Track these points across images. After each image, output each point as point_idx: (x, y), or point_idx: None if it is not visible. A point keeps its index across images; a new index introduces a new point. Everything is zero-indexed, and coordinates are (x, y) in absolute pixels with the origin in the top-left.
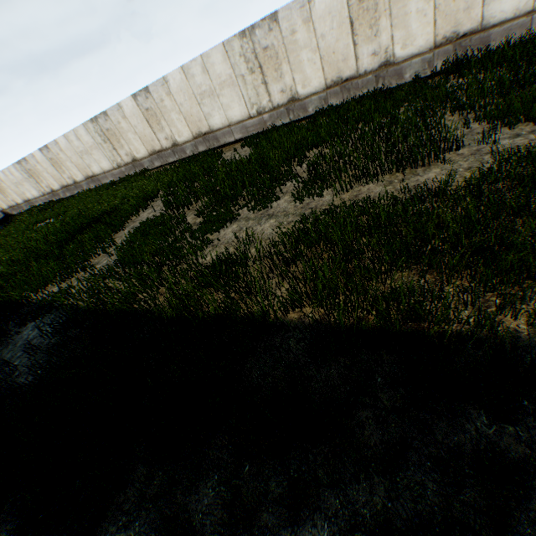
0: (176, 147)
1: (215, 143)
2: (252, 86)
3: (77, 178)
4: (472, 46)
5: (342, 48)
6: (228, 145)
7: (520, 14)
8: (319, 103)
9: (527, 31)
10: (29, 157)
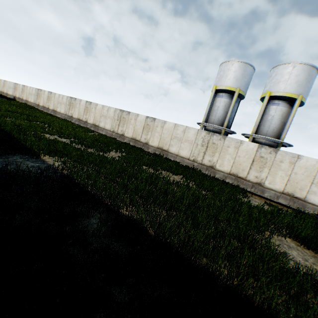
0: (86, 122)
1: (97, 130)
2: (116, 123)
3: (50, 107)
4: (164, 154)
5: (139, 131)
6: (100, 134)
7: (175, 154)
8: (128, 141)
9: (175, 159)
10: (43, 90)
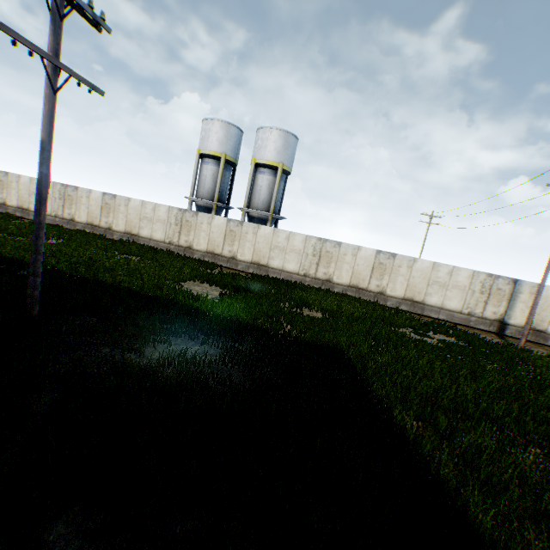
0: (5, 205)
1: (28, 216)
2: (59, 204)
3: None
4: (135, 239)
5: (97, 213)
6: None
7: (148, 238)
8: (83, 227)
9: (149, 244)
10: None
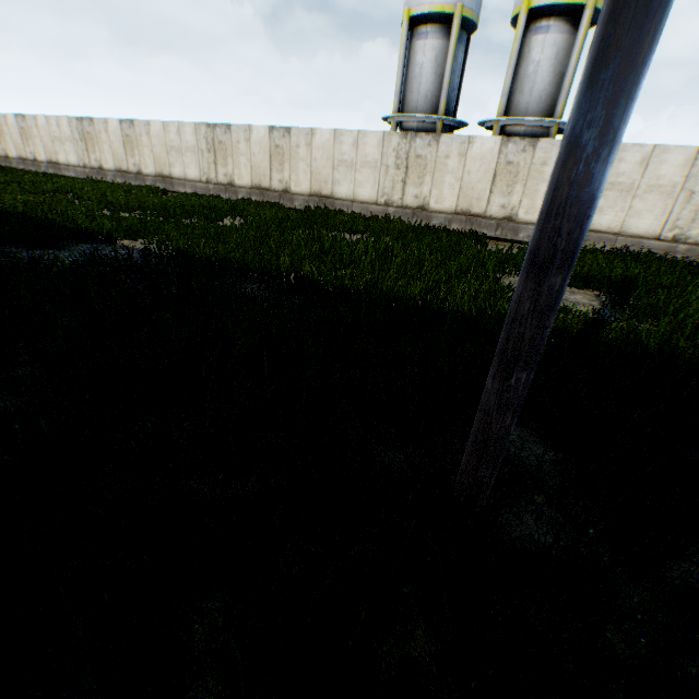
0: (140, 175)
1: (171, 188)
2: (207, 161)
3: (40, 157)
4: (328, 204)
5: (264, 168)
6: None
7: (348, 199)
8: (246, 195)
9: (351, 210)
10: (1, 115)
